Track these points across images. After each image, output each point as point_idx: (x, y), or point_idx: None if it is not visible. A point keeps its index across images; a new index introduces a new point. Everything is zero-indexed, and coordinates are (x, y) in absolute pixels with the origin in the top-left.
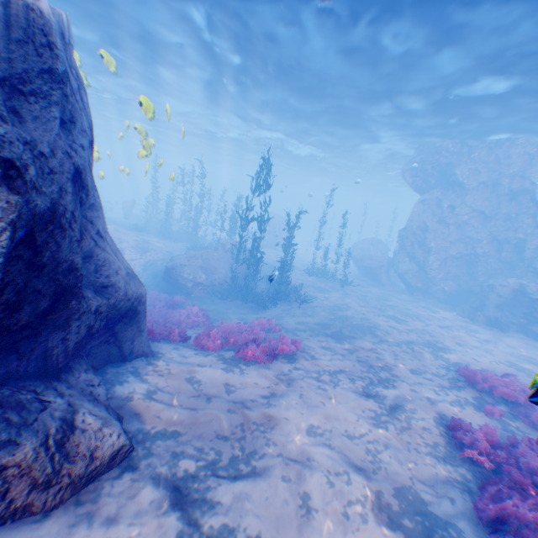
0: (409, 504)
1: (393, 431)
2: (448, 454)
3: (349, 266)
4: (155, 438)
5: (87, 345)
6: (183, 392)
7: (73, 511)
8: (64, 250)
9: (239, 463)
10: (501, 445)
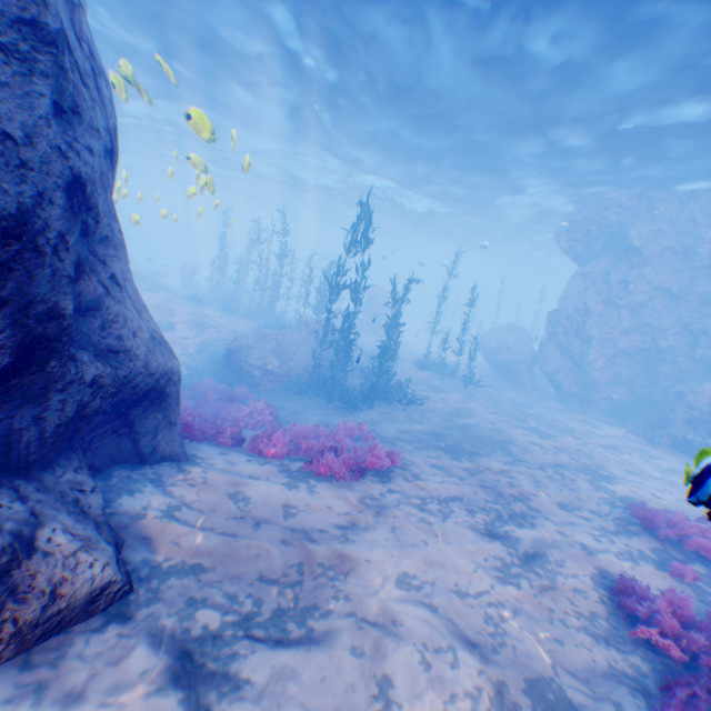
0: (549, 708)
1: (529, 591)
2: (613, 632)
3: (477, 362)
4: (167, 575)
5: (85, 434)
6: (221, 512)
7: (14, 678)
8: (41, 286)
9: (289, 622)
10: (697, 624)
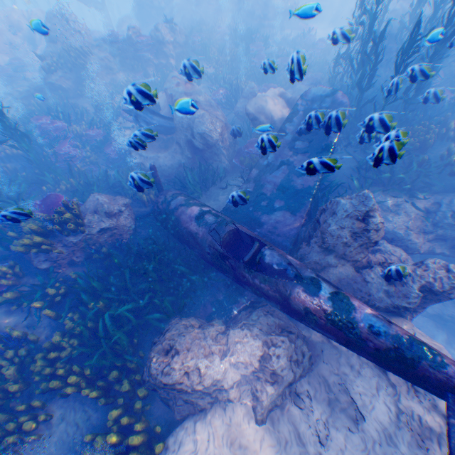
0: None
1: None
2: None
3: None
4: None
5: None
6: None
7: None
8: None
9: None
10: None
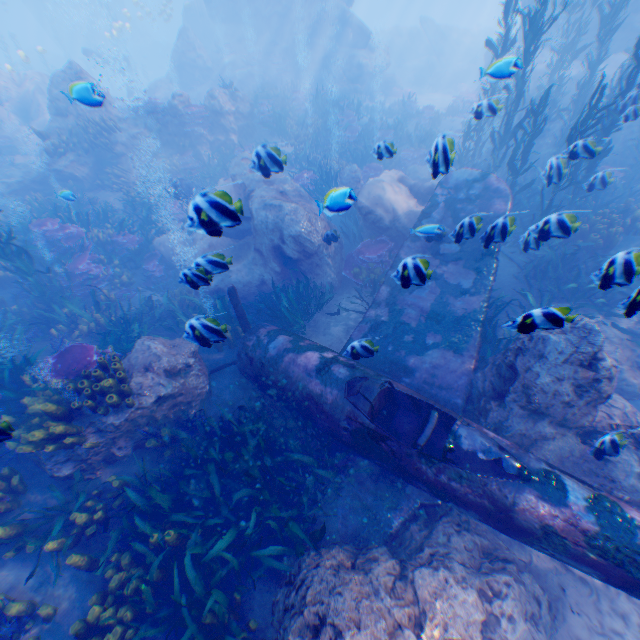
0: None
1: None
2: None
3: None
4: None
5: None
6: None
7: None
8: None
9: None
10: None
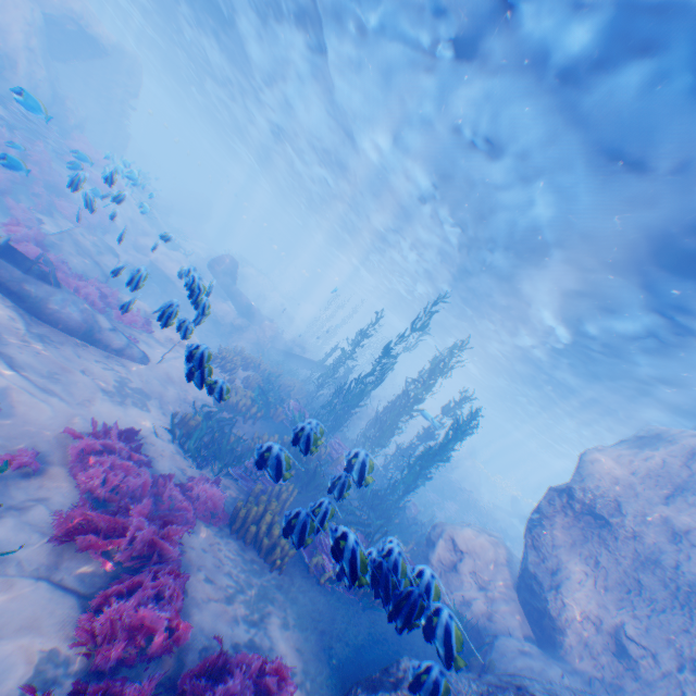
0: None
1: None
2: None
3: None
4: None
5: None
6: None
7: None
8: None
9: None
10: None
